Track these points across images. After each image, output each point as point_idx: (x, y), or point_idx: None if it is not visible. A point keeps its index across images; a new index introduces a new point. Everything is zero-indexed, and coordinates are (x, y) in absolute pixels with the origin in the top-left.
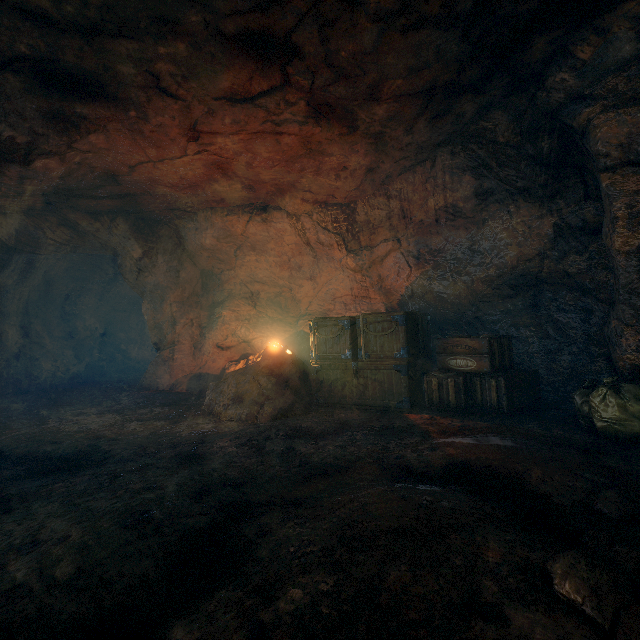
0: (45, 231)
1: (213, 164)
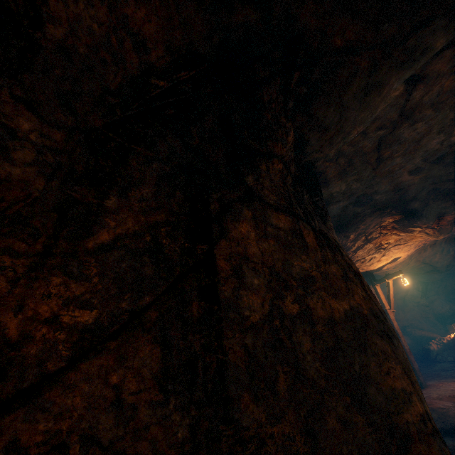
0: None
1: None
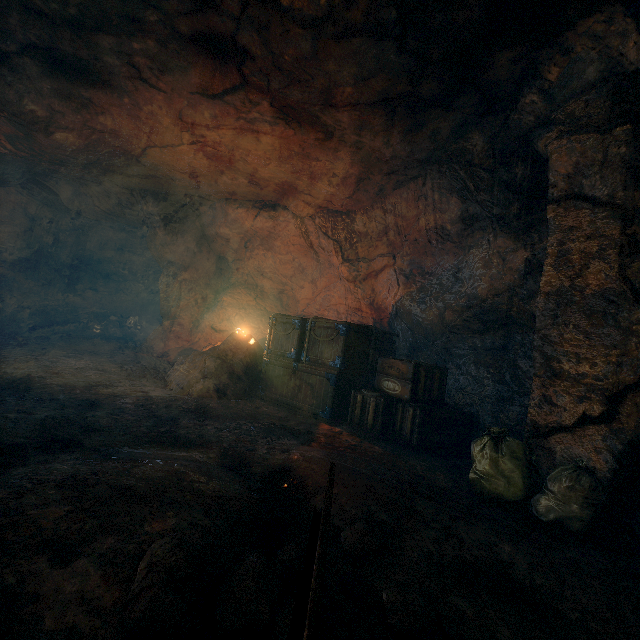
0: (94, 199)
1: (213, 156)
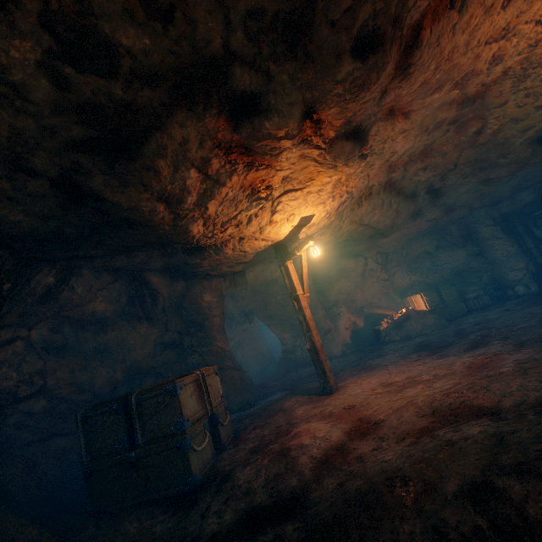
0: (272, 272)
1: None
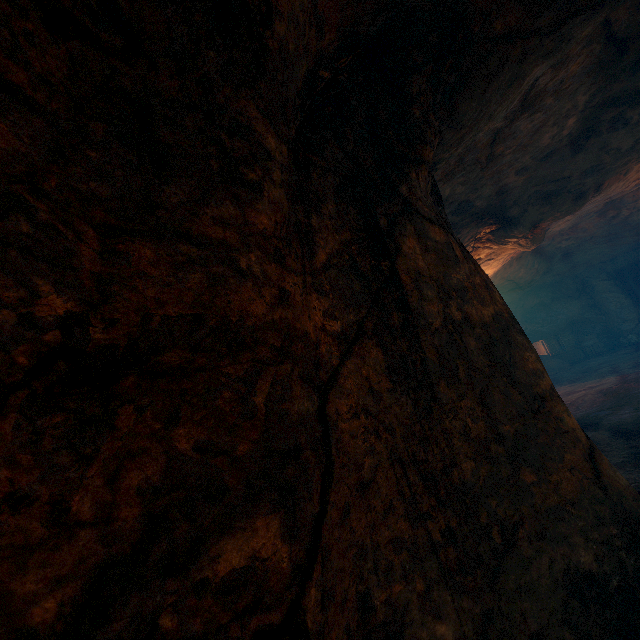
0: None
1: None
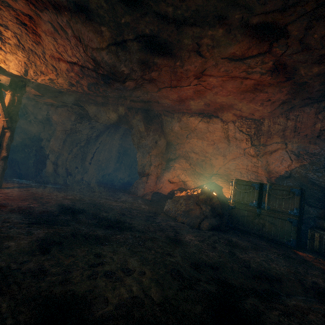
0: (107, 113)
1: (198, 91)
